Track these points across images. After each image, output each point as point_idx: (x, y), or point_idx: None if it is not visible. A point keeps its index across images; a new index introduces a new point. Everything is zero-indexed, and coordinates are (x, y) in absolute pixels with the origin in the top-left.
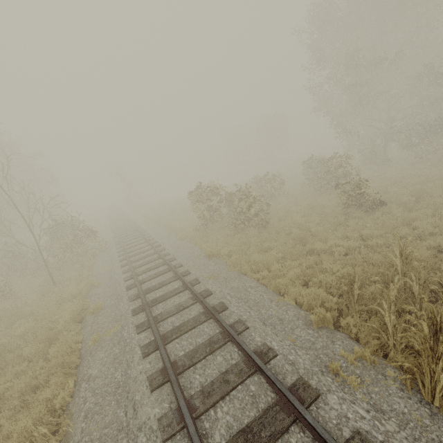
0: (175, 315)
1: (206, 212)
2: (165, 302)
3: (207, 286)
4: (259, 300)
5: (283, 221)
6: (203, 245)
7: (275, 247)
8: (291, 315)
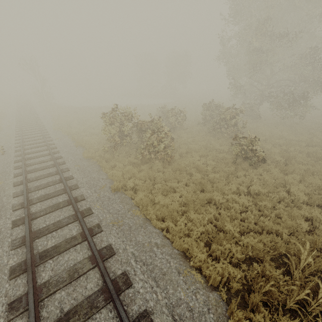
0: (66, 286)
1: (116, 137)
2: (56, 259)
3: (110, 238)
4: (166, 269)
5: (185, 161)
6: (110, 171)
7: (176, 186)
8: (201, 303)
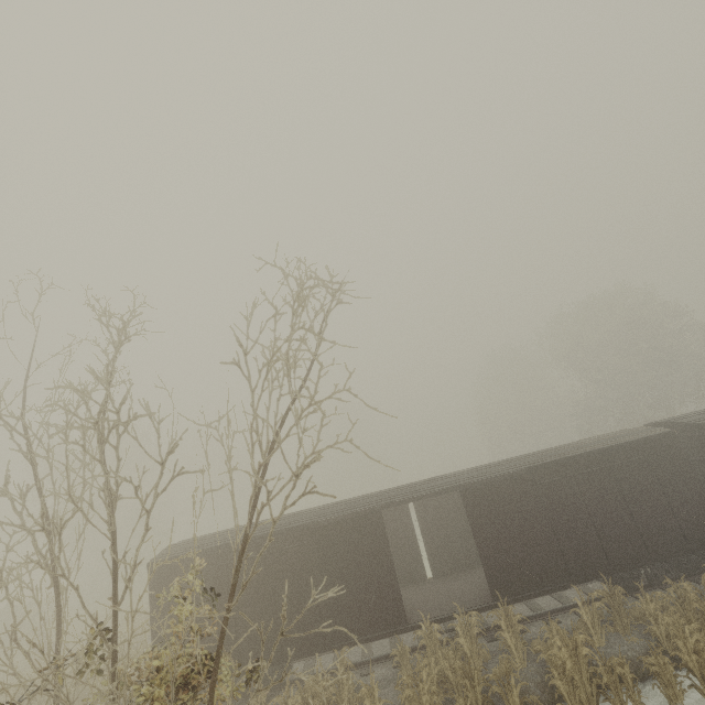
0: None
1: None
2: None
3: None
4: None
5: None
6: None
7: None
8: None
